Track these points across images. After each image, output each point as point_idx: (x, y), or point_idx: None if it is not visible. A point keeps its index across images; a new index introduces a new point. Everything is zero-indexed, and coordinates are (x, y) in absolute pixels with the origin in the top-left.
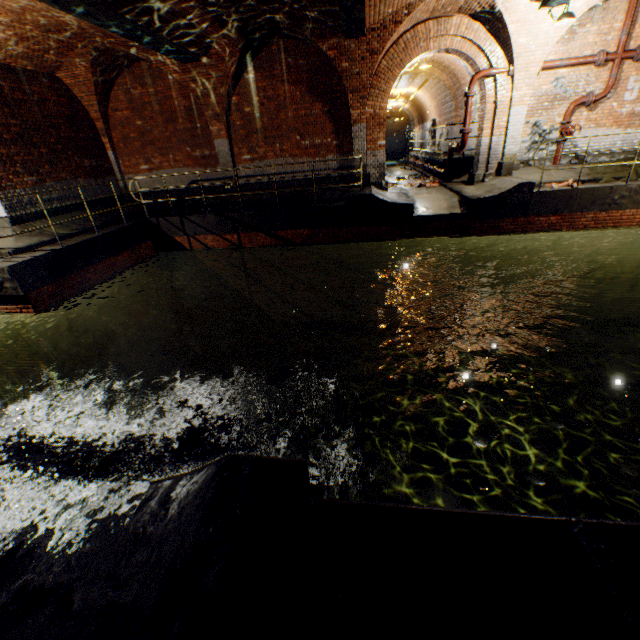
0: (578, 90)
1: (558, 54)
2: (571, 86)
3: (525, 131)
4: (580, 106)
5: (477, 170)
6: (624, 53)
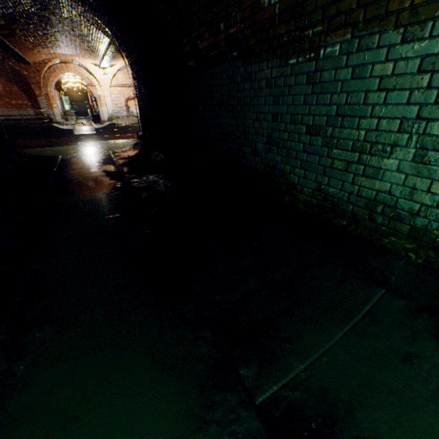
0: (127, 95)
1: (116, 82)
2: (124, 93)
3: (114, 106)
4: (130, 100)
5: (102, 119)
6: None
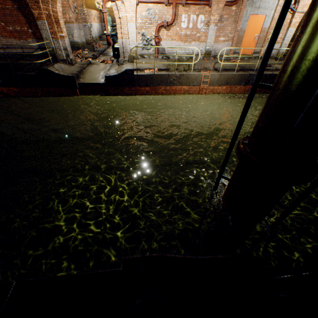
0: (160, 18)
1: None
2: (156, 15)
3: (139, 38)
4: (163, 27)
5: (120, 57)
6: (177, 0)
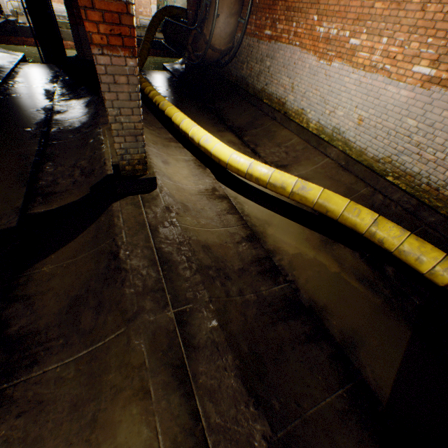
0: None
1: None
2: None
3: None
4: None
5: (4, 12)
6: None
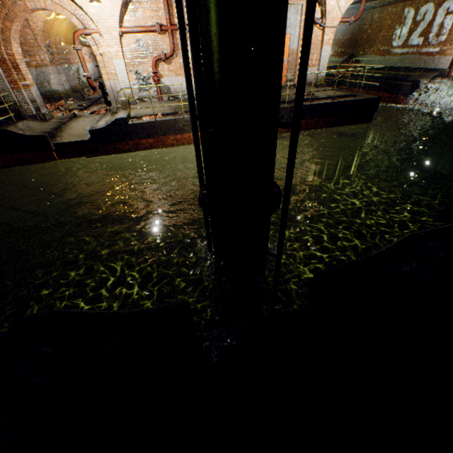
0: (155, 50)
1: (131, 22)
2: (150, 46)
3: (132, 77)
4: (161, 61)
5: (112, 104)
6: (172, 26)
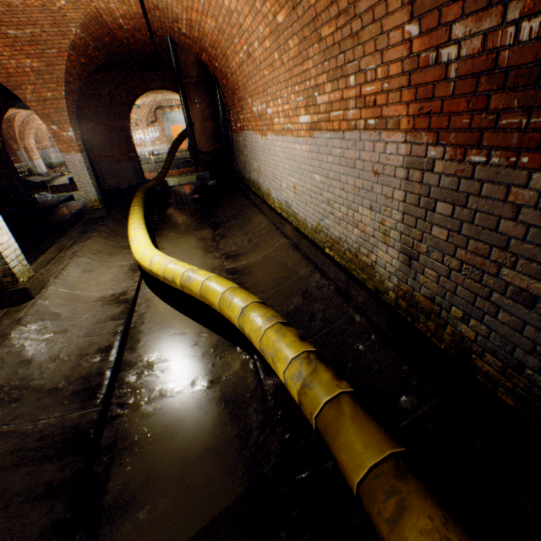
0: None
1: None
2: None
3: None
4: None
5: None
6: None
